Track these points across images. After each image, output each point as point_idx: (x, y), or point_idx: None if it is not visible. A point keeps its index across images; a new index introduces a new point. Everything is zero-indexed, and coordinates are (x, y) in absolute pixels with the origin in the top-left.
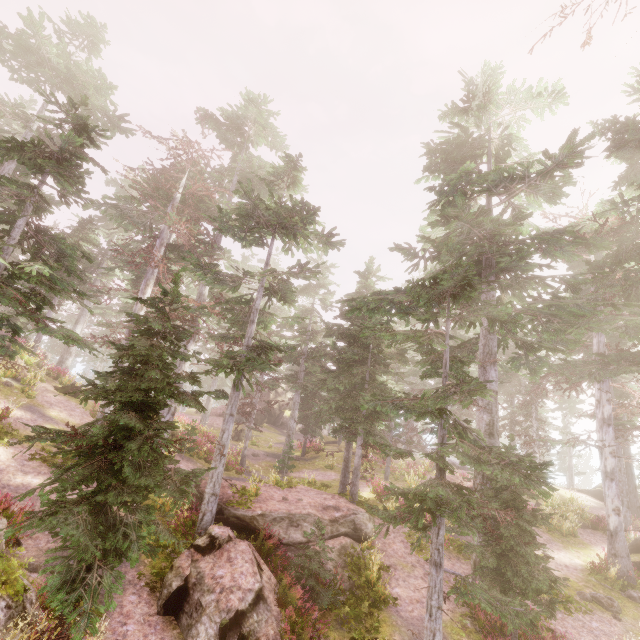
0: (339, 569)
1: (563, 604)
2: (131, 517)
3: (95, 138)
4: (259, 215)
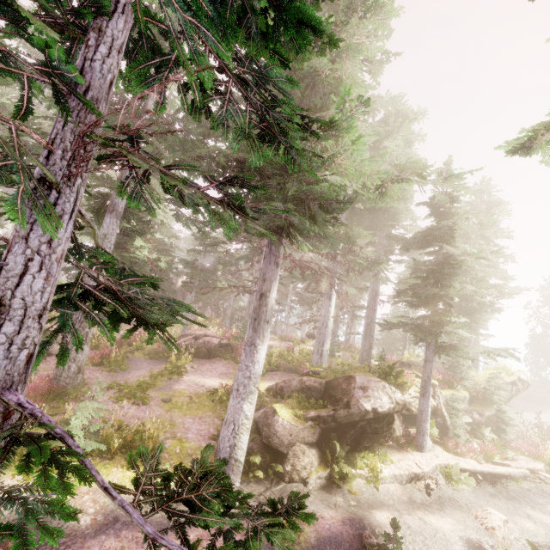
0: None
1: (125, 398)
2: None
3: None
4: None
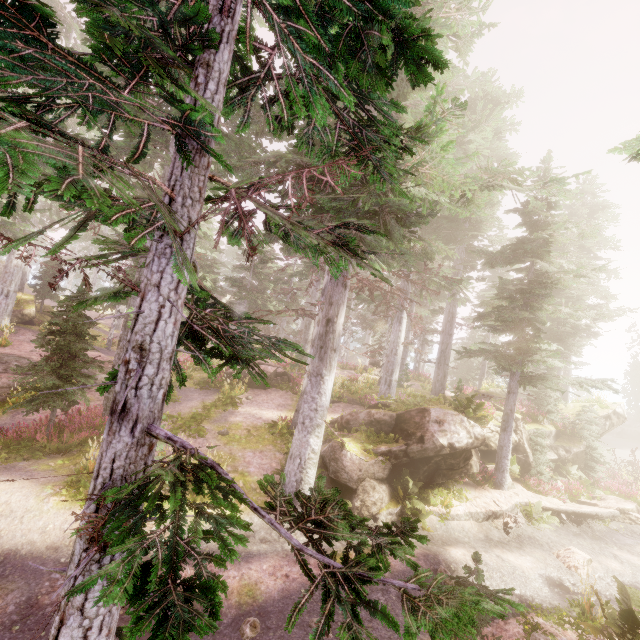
0: (6, 389)
1: (180, 430)
2: None
3: None
4: None
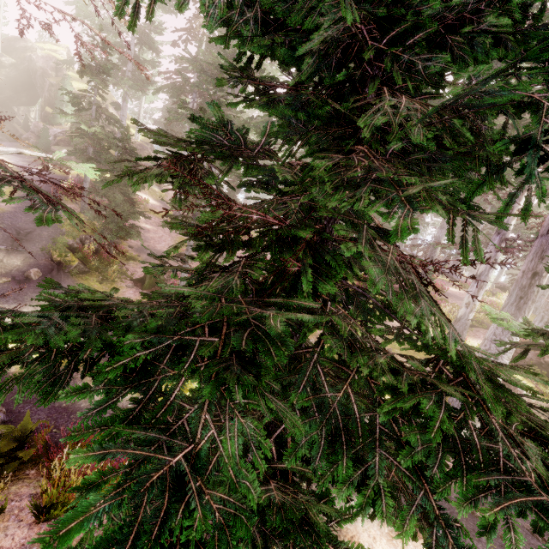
0: None
1: None
2: (116, 221)
3: (158, 28)
4: (208, 69)
